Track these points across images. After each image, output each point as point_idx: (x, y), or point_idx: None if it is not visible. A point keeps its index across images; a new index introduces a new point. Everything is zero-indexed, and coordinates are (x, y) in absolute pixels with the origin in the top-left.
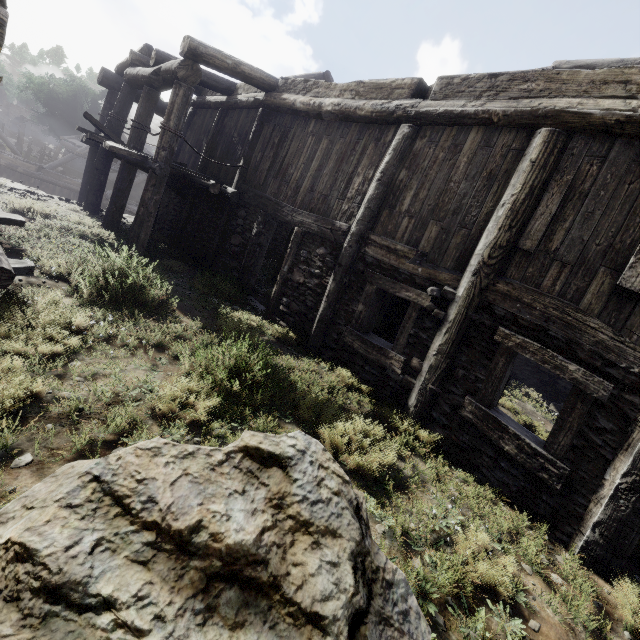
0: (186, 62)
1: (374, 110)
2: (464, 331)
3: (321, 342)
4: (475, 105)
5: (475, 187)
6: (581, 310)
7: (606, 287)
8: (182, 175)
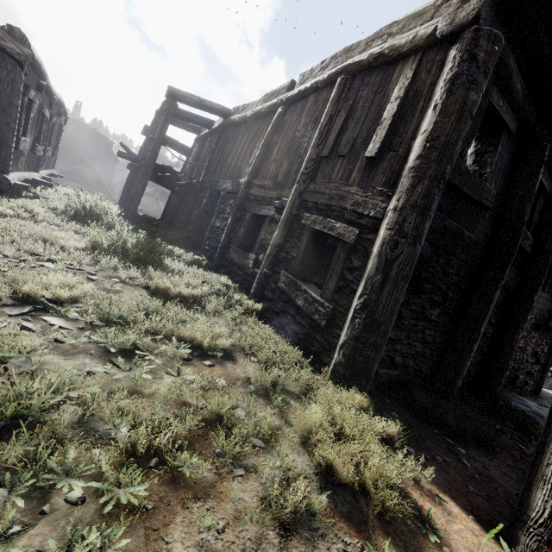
0: (168, 101)
1: (268, 106)
2: (289, 225)
3: (219, 263)
4: (311, 81)
5: (307, 130)
6: (348, 184)
7: (363, 163)
8: (170, 175)
